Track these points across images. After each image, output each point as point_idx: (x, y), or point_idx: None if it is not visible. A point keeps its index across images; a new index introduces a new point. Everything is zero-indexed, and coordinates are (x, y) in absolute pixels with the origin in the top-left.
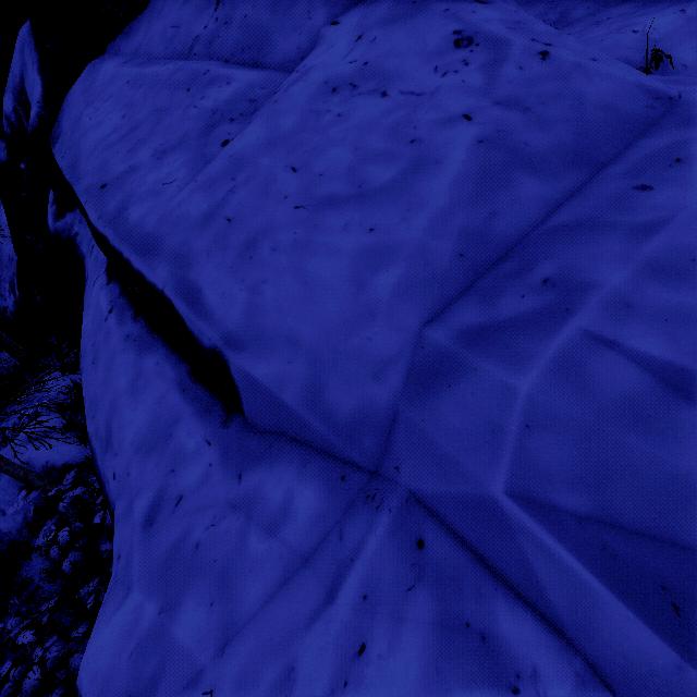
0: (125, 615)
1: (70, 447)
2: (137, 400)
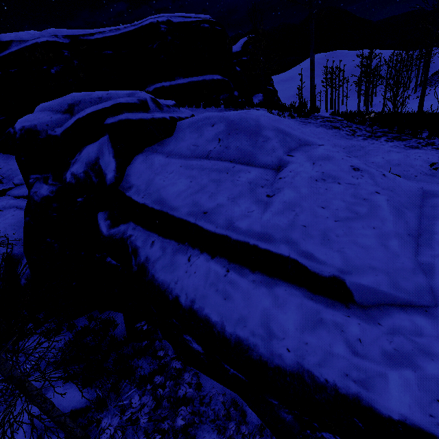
0: (397, 381)
1: (74, 393)
2: (284, 308)
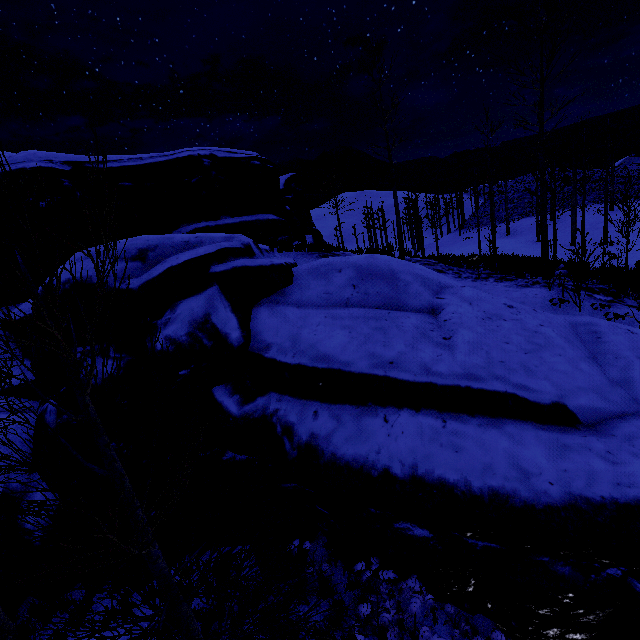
0: None
1: None
2: (525, 444)
